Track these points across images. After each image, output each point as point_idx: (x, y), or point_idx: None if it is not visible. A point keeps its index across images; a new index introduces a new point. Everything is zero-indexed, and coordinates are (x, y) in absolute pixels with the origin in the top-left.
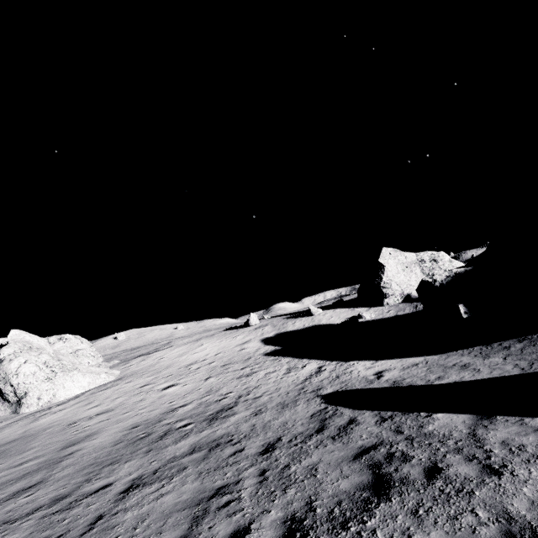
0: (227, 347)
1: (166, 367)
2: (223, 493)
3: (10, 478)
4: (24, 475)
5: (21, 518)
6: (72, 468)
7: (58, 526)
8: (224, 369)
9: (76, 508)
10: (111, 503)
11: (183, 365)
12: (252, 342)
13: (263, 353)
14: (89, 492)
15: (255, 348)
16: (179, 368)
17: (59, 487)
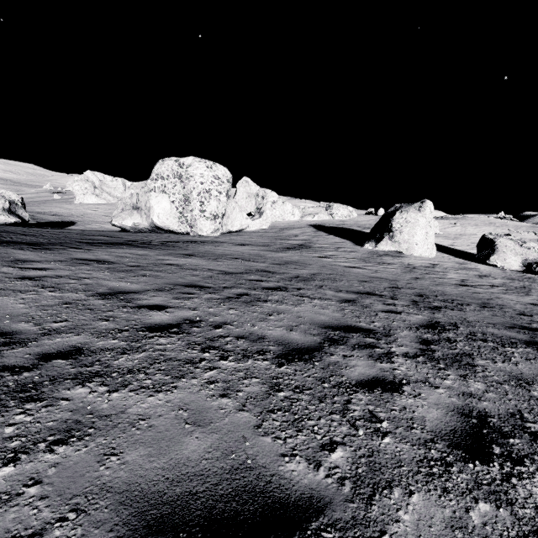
0: None
1: None
2: None
3: None
4: None
5: None
6: None
7: None
8: None
9: None
10: None
11: None
12: None
13: None
14: None
15: None
16: None
17: None
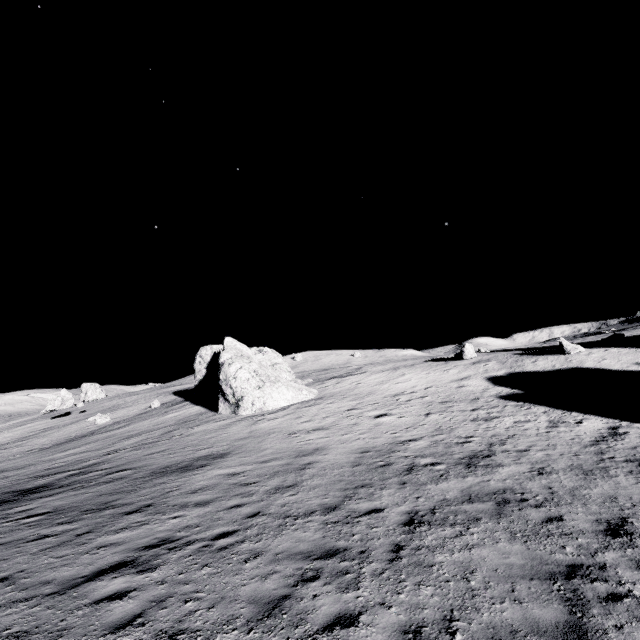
0: (438, 381)
1: (368, 394)
2: (587, 577)
3: (263, 472)
4: (275, 473)
5: (301, 516)
6: (321, 479)
7: (351, 539)
8: (446, 407)
9: (358, 526)
10: (399, 533)
11: (388, 394)
12: (473, 379)
13: (496, 395)
14: (359, 511)
15: (480, 387)
16: (384, 397)
17: (319, 496)
